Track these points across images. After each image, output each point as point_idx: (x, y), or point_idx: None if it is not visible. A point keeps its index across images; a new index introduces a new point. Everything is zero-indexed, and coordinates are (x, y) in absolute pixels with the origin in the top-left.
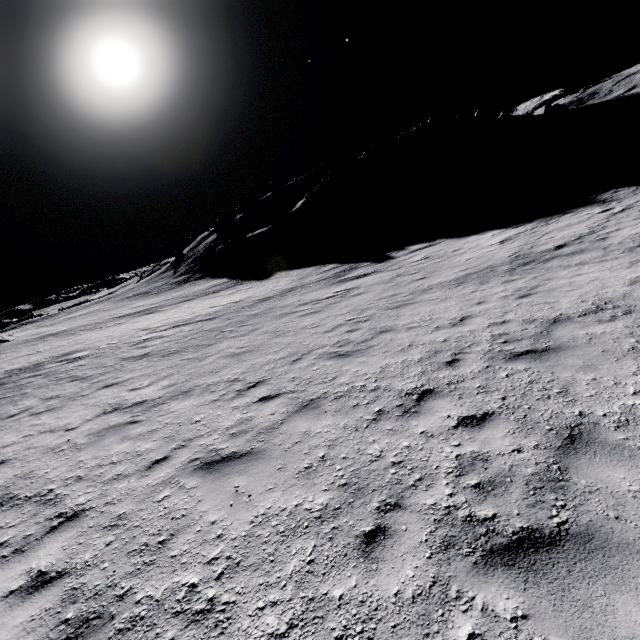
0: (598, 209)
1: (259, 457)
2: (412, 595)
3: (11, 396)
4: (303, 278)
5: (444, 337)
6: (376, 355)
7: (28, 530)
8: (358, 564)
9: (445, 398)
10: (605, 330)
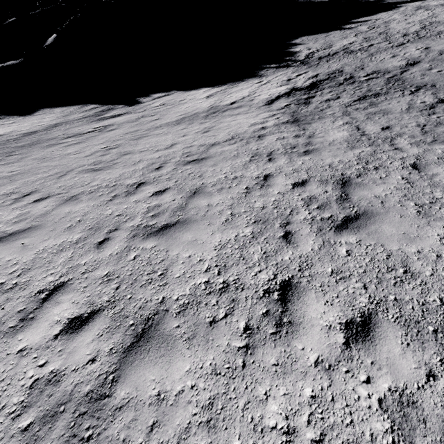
0: (257, 81)
1: (37, 228)
2: (116, 253)
3: None
4: (67, 115)
5: (159, 155)
6: (118, 168)
7: None
8: (94, 251)
9: (150, 185)
10: (229, 148)
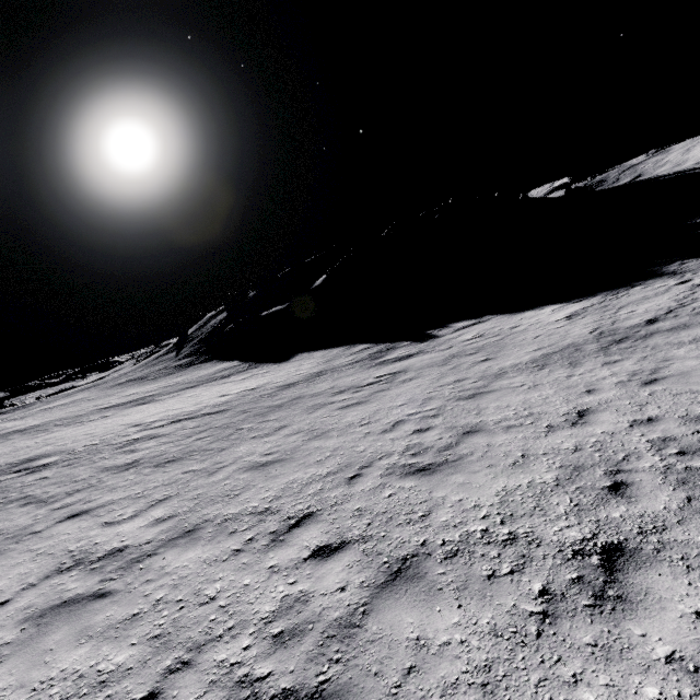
0: (672, 281)
1: None
2: None
3: None
4: (331, 360)
5: (572, 443)
6: (478, 471)
7: None
8: None
9: (658, 566)
10: None
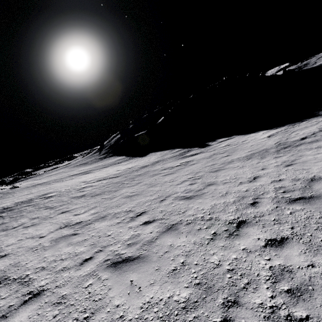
0: (321, 118)
1: (144, 260)
2: None
3: (15, 216)
4: (163, 156)
5: (246, 188)
6: (207, 198)
7: (11, 302)
8: None
9: (254, 226)
10: None
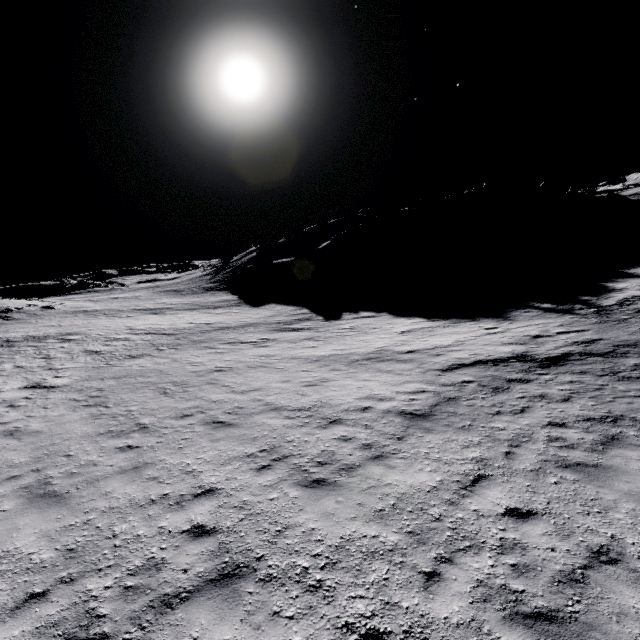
0: (491, 325)
1: (36, 435)
2: None
3: (6, 358)
4: (273, 316)
5: (219, 399)
6: (174, 398)
7: None
8: None
9: (143, 434)
10: (274, 423)
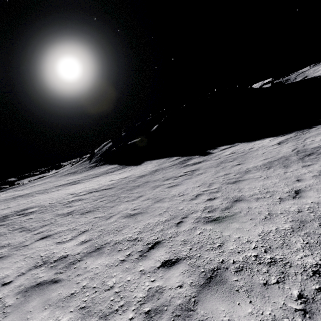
0: None
1: None
2: None
3: None
4: (161, 164)
5: (295, 207)
6: (246, 222)
7: None
8: None
9: None
10: None
